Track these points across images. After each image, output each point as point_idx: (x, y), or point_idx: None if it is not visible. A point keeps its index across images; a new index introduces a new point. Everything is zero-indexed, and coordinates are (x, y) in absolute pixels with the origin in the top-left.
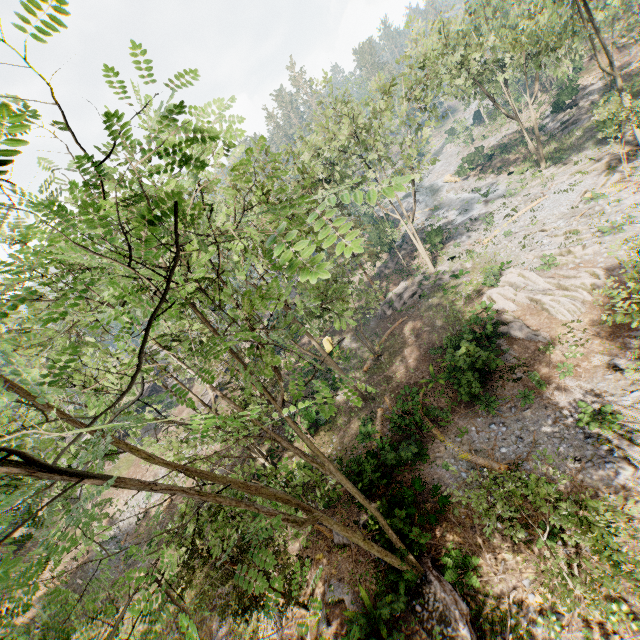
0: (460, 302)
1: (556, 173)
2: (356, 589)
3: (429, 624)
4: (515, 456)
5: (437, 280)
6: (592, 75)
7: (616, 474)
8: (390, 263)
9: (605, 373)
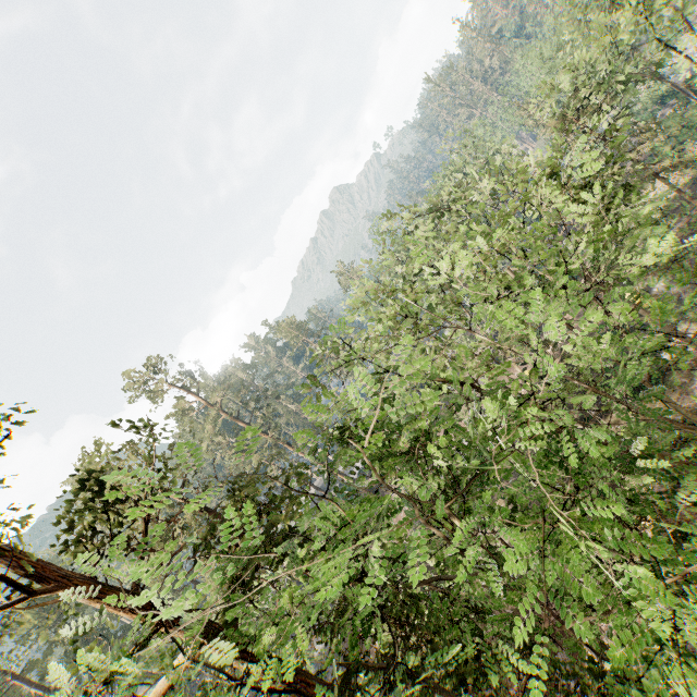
0: None
1: None
2: None
3: None
4: None
5: None
6: None
7: None
8: None
9: None
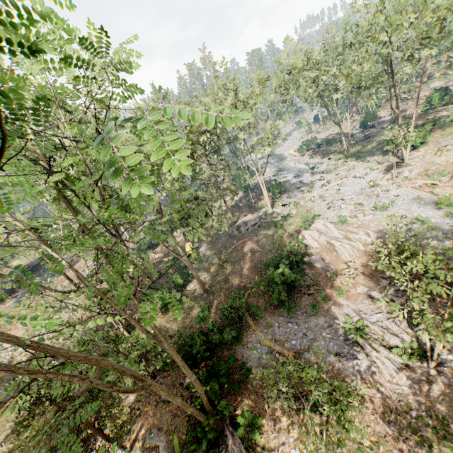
0: (284, 235)
1: (356, 165)
2: (170, 437)
3: None
4: (300, 347)
5: (272, 217)
6: (385, 111)
7: (360, 367)
8: (244, 199)
9: (364, 298)
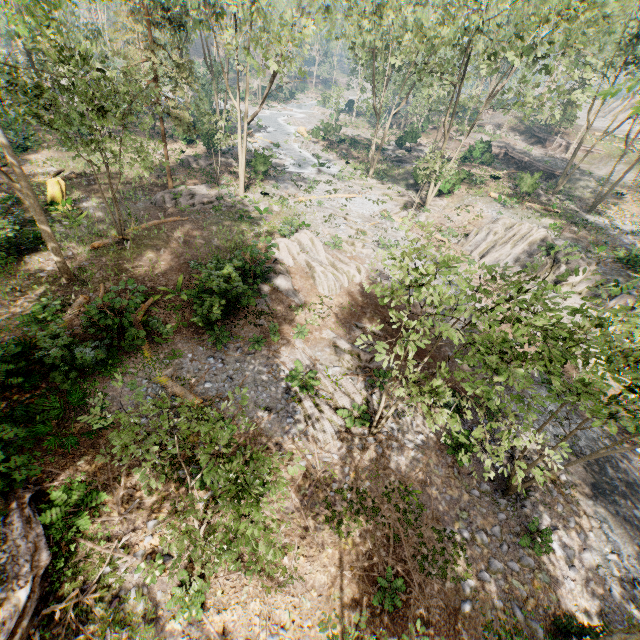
0: (249, 235)
1: (375, 186)
2: None
3: None
4: (216, 393)
5: (240, 203)
6: (428, 140)
7: (291, 428)
8: (203, 160)
9: (326, 346)
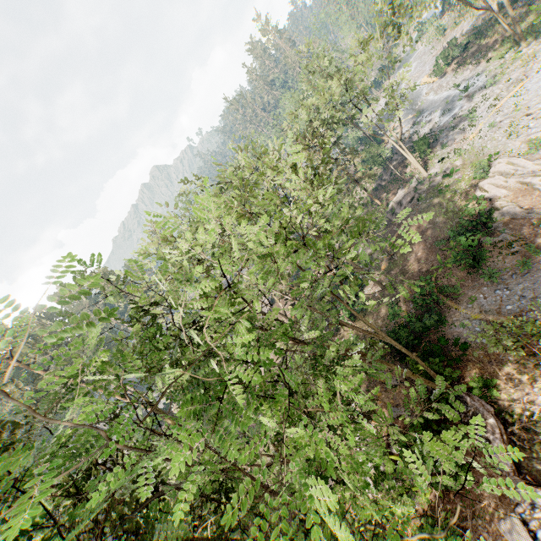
0: (455, 198)
1: (537, 49)
2: (410, 409)
3: (465, 420)
4: (519, 310)
5: (431, 183)
6: None
7: None
8: (385, 176)
9: None
